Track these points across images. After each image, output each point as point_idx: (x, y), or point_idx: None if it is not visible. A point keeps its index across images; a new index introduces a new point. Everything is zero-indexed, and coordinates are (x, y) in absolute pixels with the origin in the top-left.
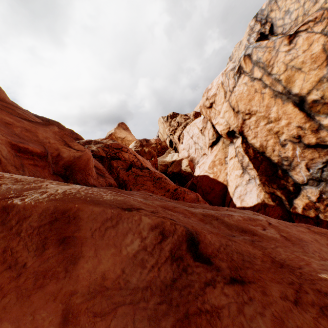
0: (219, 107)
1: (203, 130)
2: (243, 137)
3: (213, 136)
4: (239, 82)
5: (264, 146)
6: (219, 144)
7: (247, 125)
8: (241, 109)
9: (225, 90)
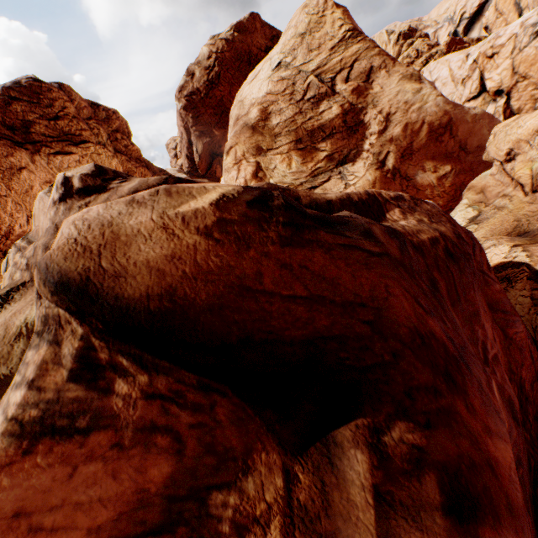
0: (499, 61)
1: (466, 80)
2: (507, 98)
3: (475, 90)
4: (531, 44)
5: (520, 110)
6: (477, 101)
7: (516, 88)
8: (519, 72)
9: (515, 45)
